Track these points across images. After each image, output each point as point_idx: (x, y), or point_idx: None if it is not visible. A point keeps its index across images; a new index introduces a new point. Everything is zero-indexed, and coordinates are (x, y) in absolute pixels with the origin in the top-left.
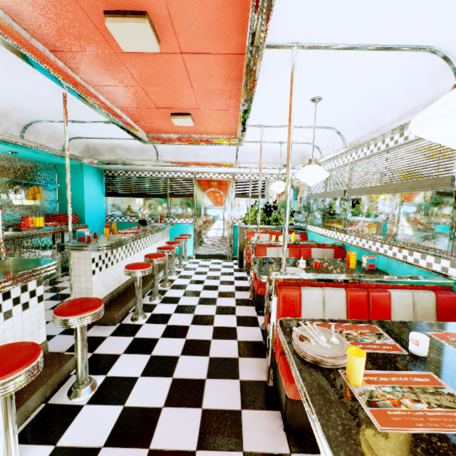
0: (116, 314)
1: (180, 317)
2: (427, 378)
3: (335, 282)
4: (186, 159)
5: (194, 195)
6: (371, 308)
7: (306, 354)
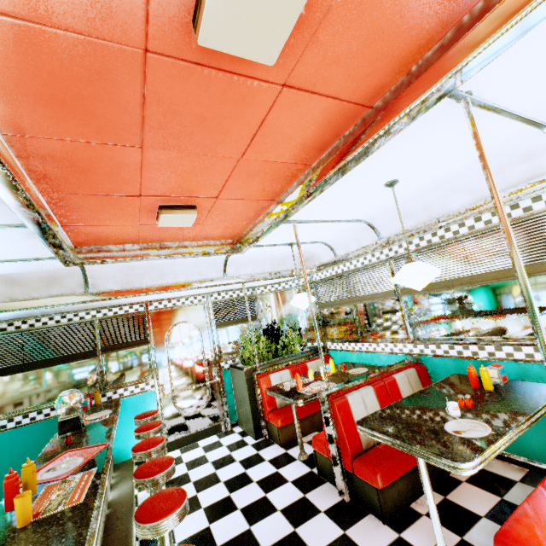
0: None
1: None
2: None
3: None
4: (143, 284)
5: (151, 339)
6: None
7: None
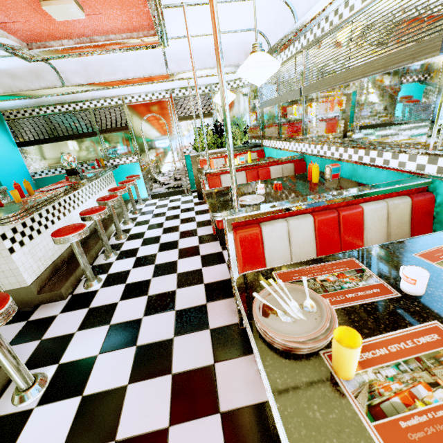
0: (62, 287)
1: (140, 271)
2: (434, 334)
3: (300, 209)
4: (101, 79)
5: (130, 127)
6: (342, 231)
7: (274, 340)
